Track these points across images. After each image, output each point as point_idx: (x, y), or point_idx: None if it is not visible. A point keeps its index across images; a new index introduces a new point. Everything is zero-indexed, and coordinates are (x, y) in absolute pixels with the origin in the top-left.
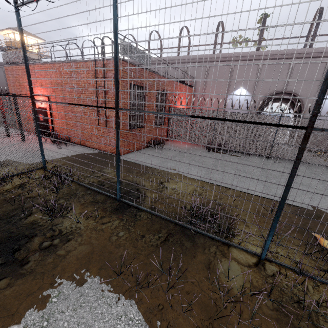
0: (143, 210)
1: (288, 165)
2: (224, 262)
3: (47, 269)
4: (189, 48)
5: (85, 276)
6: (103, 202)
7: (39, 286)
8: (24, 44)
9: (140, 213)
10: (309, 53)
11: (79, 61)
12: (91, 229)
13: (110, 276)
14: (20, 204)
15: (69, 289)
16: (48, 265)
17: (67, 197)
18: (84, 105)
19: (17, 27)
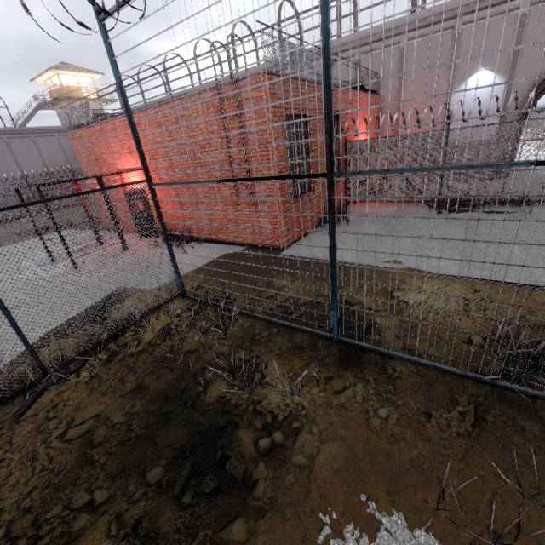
0: (392, 356)
1: None
2: None
3: (296, 498)
4: (356, 17)
5: (371, 511)
6: (311, 346)
7: (300, 534)
8: (122, 88)
9: (392, 364)
10: None
11: (188, 95)
12: (323, 407)
13: (418, 510)
14: (187, 370)
15: (360, 543)
16: (292, 489)
17: (247, 344)
18: (254, 179)
19: (60, 63)
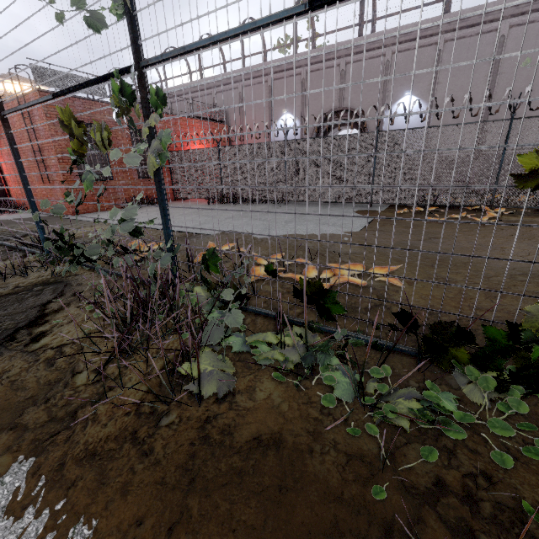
0: None
1: (299, 207)
2: (6, 261)
3: None
4: (225, 66)
5: None
6: None
7: None
8: None
9: None
10: (359, 46)
11: (7, 101)
12: None
13: None
14: None
15: None
16: None
17: None
18: None
19: (8, 73)
